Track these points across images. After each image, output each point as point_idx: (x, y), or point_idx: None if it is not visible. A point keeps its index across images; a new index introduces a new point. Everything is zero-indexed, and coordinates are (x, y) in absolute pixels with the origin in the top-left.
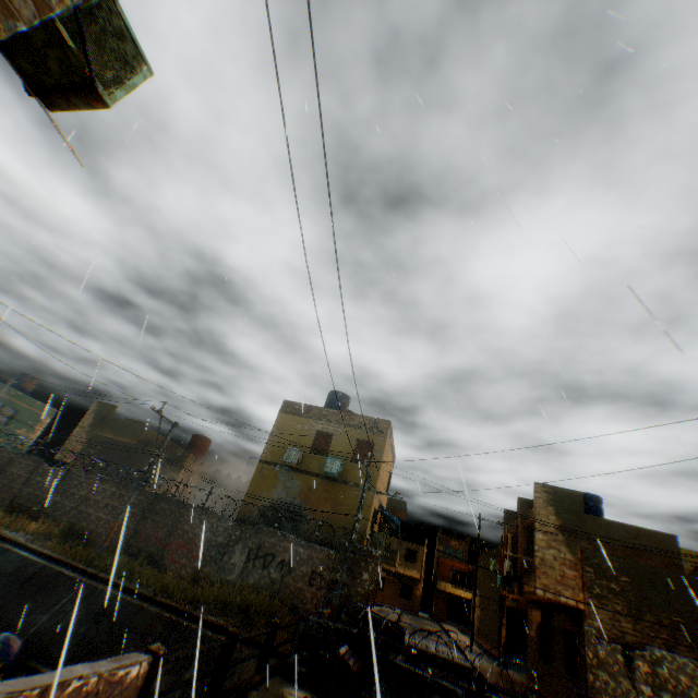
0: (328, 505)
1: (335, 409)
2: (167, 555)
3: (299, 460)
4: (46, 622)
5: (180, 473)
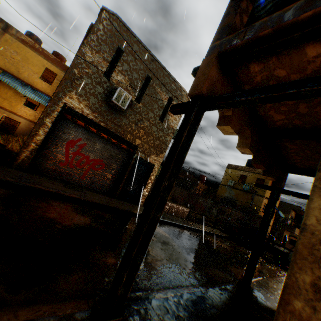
0: (244, 200)
1: (249, 166)
2: (195, 208)
3: (233, 184)
4: None
5: (197, 187)
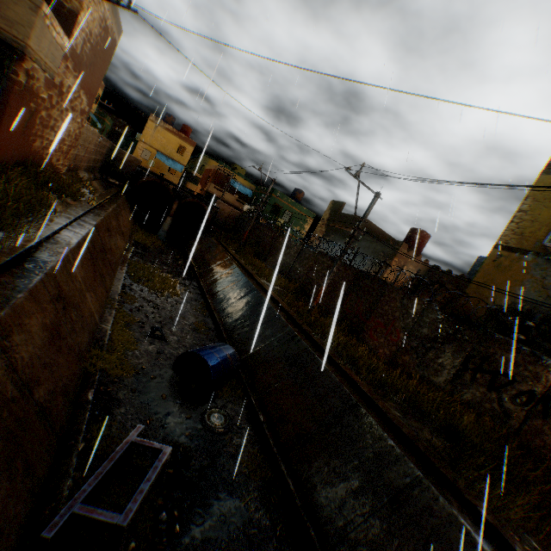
0: None
1: None
2: (366, 330)
3: None
4: (260, 349)
5: (392, 261)
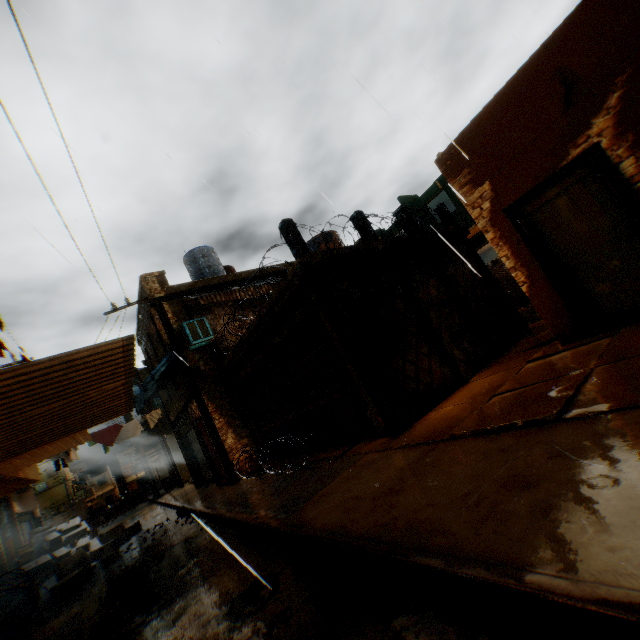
0: (50, 501)
1: None
2: None
3: None
4: None
5: None
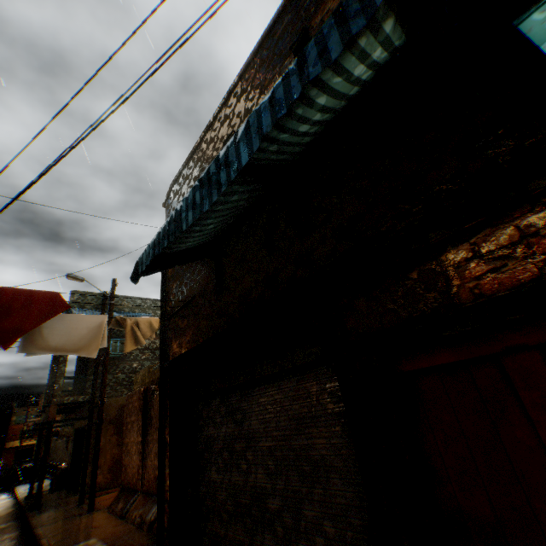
0: None
1: None
2: None
3: None
4: None
5: None
